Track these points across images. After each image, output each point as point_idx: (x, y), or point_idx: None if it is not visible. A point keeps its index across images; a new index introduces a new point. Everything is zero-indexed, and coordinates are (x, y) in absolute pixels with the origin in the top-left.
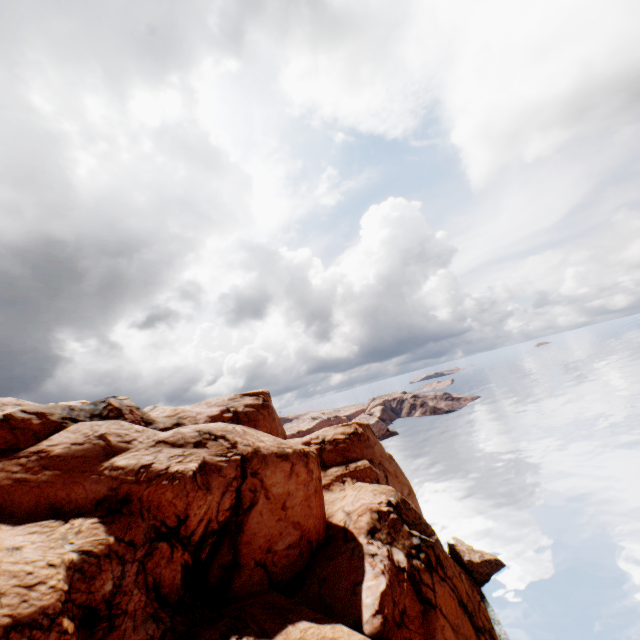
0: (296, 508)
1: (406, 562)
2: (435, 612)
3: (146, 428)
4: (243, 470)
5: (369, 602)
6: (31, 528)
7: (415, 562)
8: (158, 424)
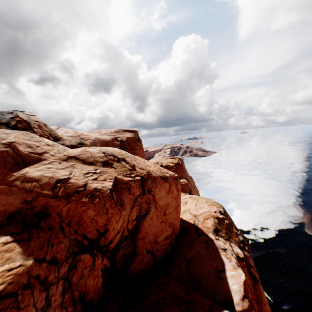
0: (171, 214)
1: (243, 254)
2: (259, 284)
3: (55, 143)
4: (143, 188)
5: (236, 289)
6: None
7: (245, 253)
8: (64, 141)
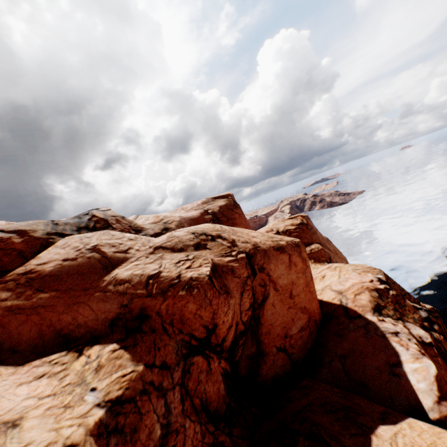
0: (301, 295)
1: (429, 337)
2: None
3: (138, 236)
4: (251, 267)
5: (424, 388)
6: (37, 369)
7: (435, 335)
8: (147, 231)
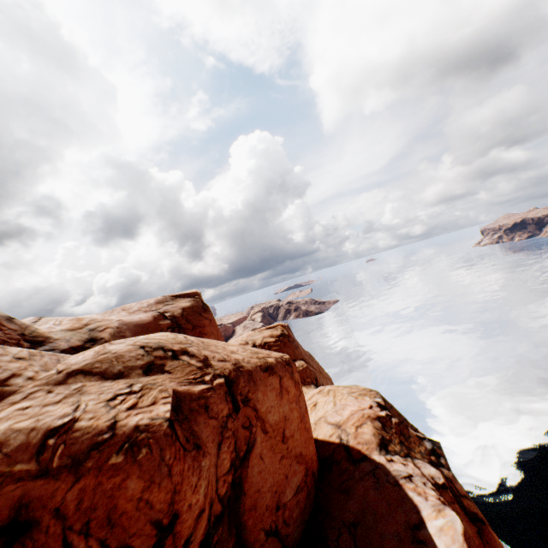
0: (295, 436)
1: (442, 476)
2: (488, 529)
3: (36, 351)
4: (233, 399)
5: None
6: None
7: (445, 472)
8: (56, 343)
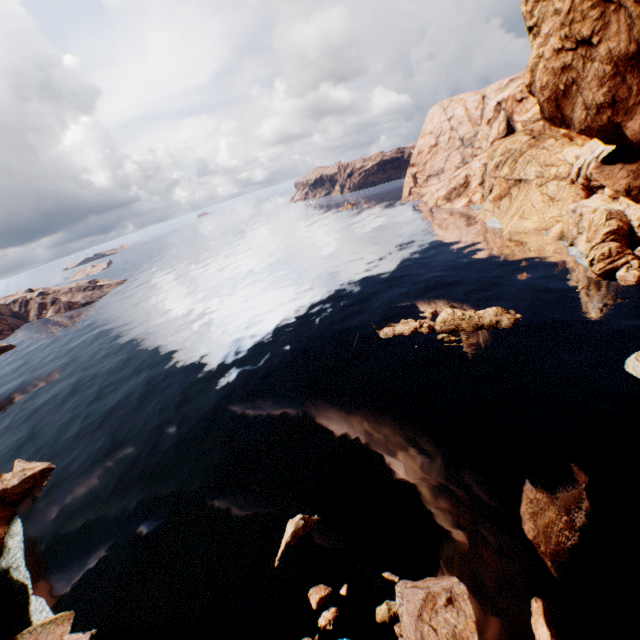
0: None
1: None
2: None
3: None
4: None
5: None
6: None
7: None
8: None
